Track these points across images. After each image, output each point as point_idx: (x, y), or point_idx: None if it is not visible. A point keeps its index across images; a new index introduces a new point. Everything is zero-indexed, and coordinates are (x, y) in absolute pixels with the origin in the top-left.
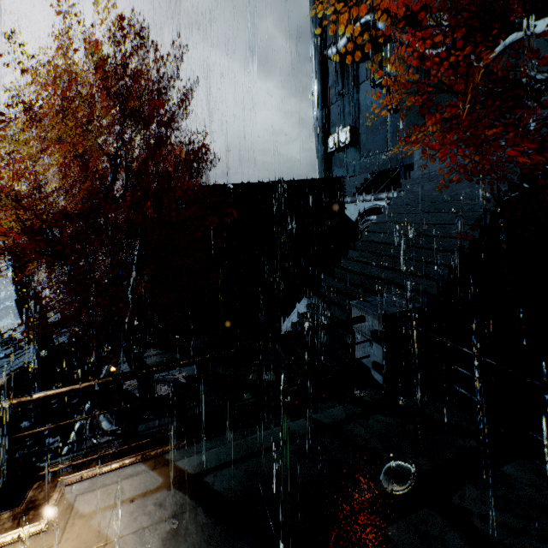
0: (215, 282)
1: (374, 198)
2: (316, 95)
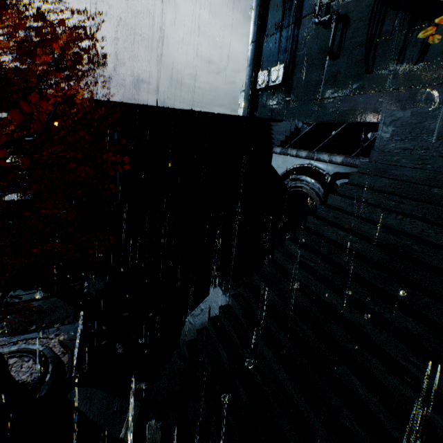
0: (121, 214)
1: (311, 156)
2: (253, 22)
